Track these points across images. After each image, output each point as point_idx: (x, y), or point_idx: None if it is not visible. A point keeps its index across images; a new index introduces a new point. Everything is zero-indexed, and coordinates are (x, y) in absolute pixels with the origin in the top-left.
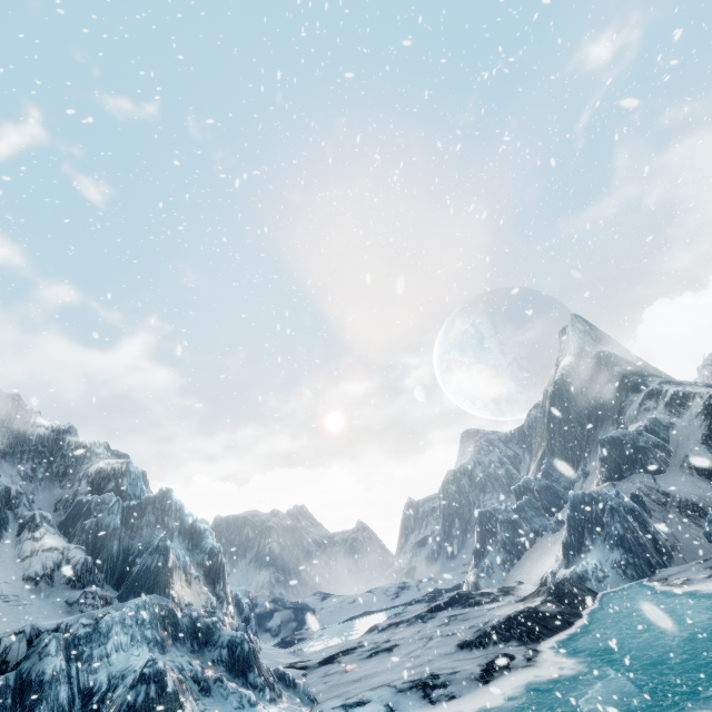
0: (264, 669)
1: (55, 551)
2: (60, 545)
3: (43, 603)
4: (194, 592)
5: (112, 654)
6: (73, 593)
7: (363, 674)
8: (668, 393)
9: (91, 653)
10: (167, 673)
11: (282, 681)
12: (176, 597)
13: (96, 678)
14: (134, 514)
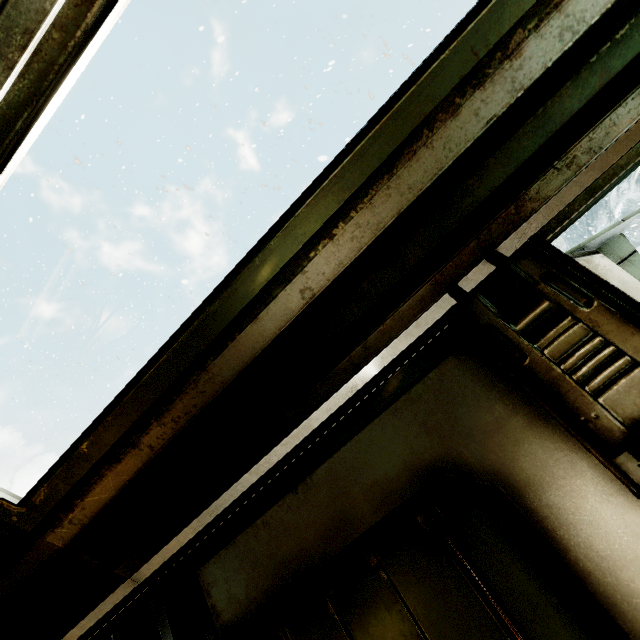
0: None
1: None
2: None
3: None
4: None
5: None
6: None
7: None
8: (635, 171)
9: None
10: None
11: None
12: None
13: None
14: None
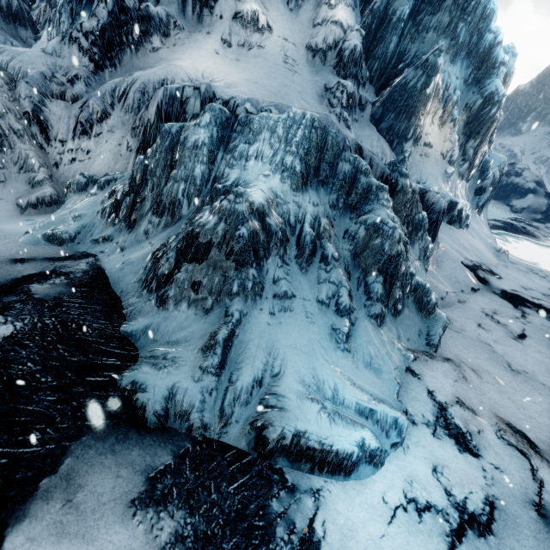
0: (402, 275)
1: (339, 26)
2: (346, 22)
3: (309, 78)
4: (441, 135)
5: (251, 159)
6: (334, 80)
7: (529, 369)
8: None
9: (237, 146)
10: (247, 222)
11: (415, 299)
12: (417, 131)
13: (229, 173)
14: (428, 5)
